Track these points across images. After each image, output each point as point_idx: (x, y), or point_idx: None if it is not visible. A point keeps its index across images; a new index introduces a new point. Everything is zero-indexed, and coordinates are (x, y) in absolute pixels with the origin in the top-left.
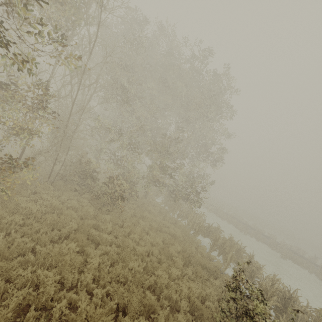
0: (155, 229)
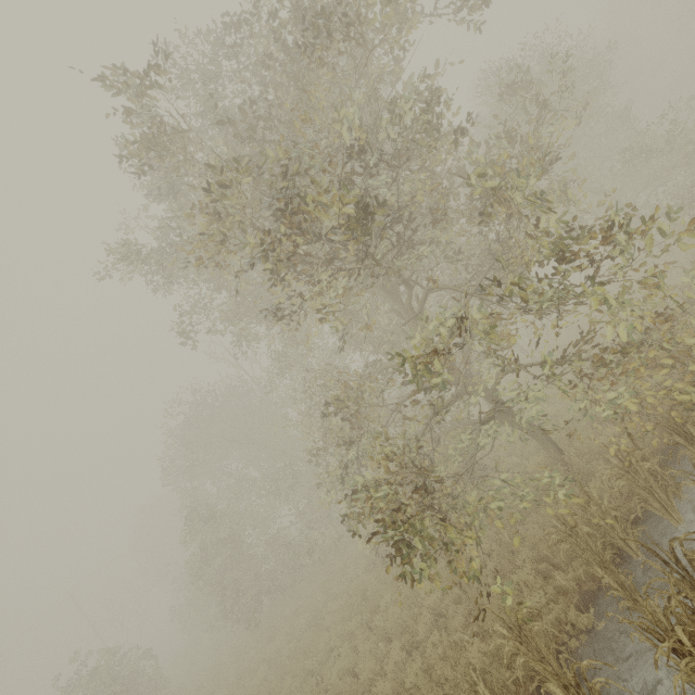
0: (378, 633)
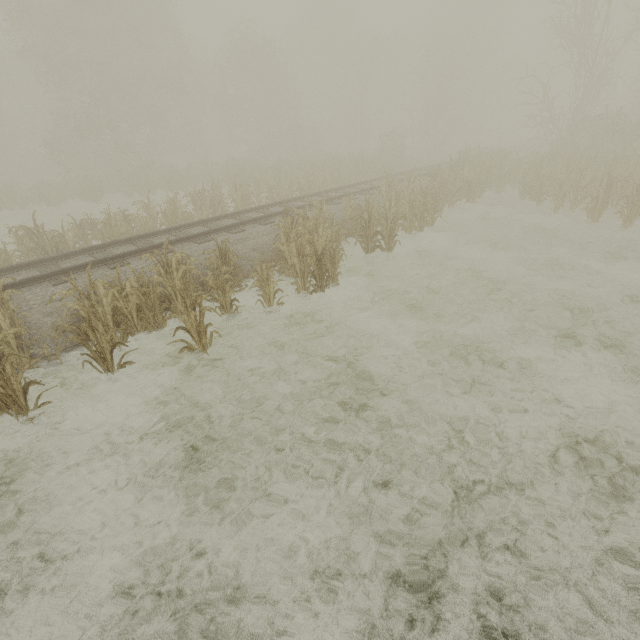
0: None
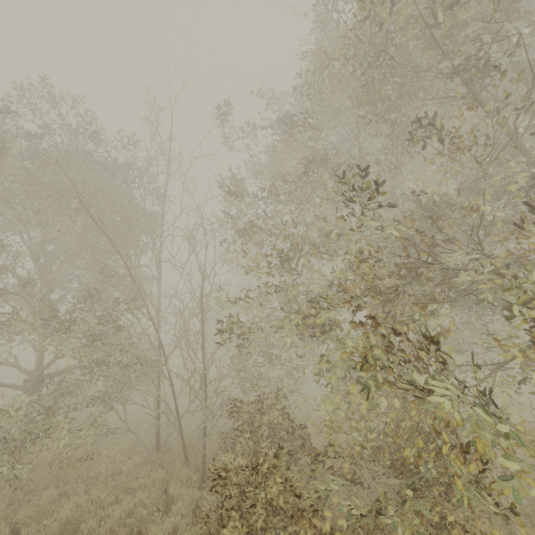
0: None
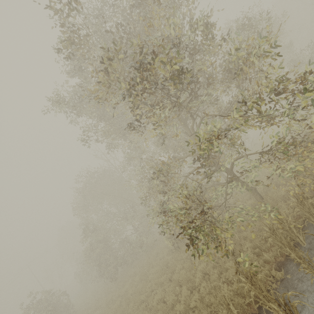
0: (175, 282)
